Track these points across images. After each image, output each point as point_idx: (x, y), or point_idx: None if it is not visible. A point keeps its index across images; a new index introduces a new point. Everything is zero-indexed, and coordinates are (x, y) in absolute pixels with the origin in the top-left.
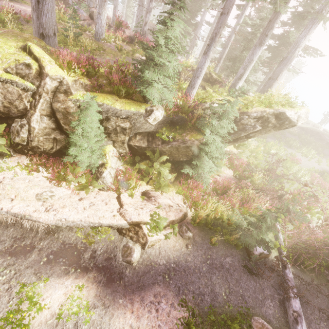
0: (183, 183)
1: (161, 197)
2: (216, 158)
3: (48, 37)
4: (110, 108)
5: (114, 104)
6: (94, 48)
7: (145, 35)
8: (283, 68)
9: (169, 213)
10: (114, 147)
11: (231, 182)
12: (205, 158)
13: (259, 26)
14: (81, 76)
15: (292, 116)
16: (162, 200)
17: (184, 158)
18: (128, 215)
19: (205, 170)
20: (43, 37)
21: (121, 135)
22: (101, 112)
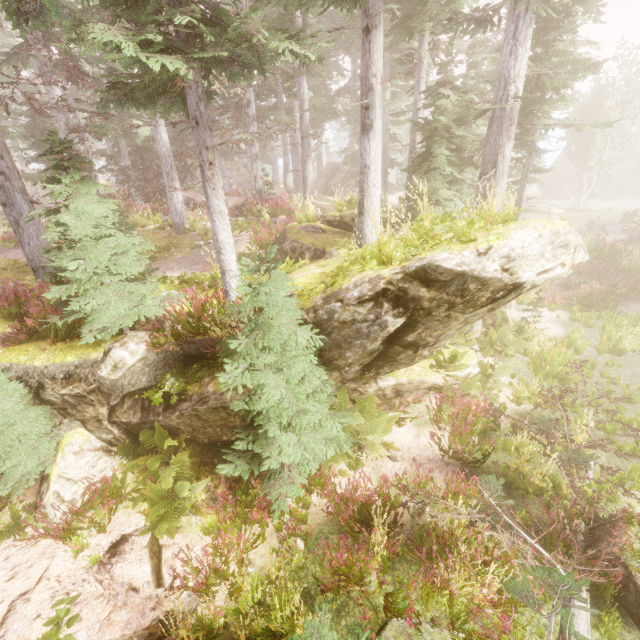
0: (236, 500)
1: (133, 555)
2: (288, 428)
3: (41, 269)
4: (27, 368)
5: (34, 358)
6: (163, 248)
7: (261, 195)
8: (497, 141)
9: (117, 612)
10: (90, 431)
11: (390, 485)
12: (269, 428)
13: (440, 86)
14: (0, 324)
15: (472, 265)
16: (122, 568)
17: (231, 433)
18: (12, 619)
19: (266, 466)
20: (34, 271)
21: (85, 408)
22: (22, 378)
